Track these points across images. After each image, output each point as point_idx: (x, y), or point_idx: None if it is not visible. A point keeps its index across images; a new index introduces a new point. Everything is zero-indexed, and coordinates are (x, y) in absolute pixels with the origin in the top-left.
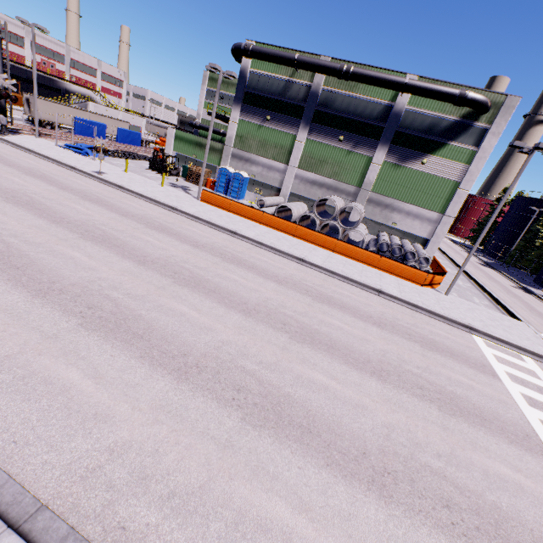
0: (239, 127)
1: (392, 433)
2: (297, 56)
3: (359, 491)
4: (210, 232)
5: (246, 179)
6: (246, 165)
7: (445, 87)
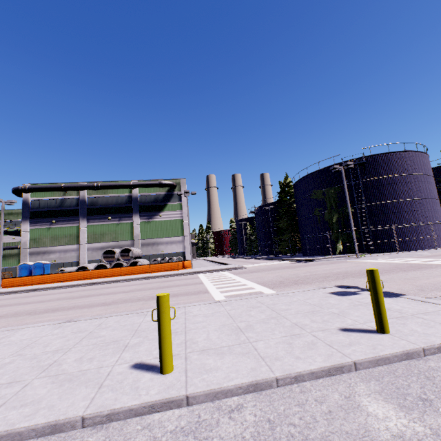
0: (32, 234)
1: (123, 298)
2: (63, 185)
3: (95, 307)
4: (13, 295)
5: (47, 265)
6: (45, 256)
7: (151, 182)
